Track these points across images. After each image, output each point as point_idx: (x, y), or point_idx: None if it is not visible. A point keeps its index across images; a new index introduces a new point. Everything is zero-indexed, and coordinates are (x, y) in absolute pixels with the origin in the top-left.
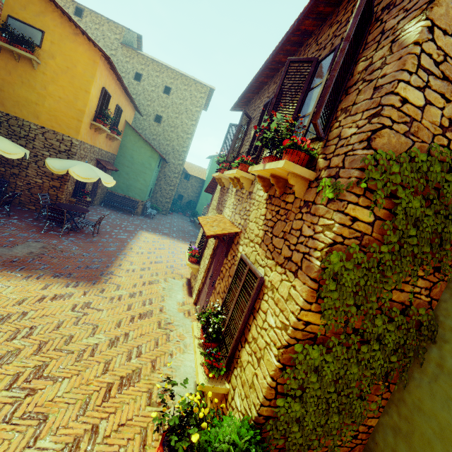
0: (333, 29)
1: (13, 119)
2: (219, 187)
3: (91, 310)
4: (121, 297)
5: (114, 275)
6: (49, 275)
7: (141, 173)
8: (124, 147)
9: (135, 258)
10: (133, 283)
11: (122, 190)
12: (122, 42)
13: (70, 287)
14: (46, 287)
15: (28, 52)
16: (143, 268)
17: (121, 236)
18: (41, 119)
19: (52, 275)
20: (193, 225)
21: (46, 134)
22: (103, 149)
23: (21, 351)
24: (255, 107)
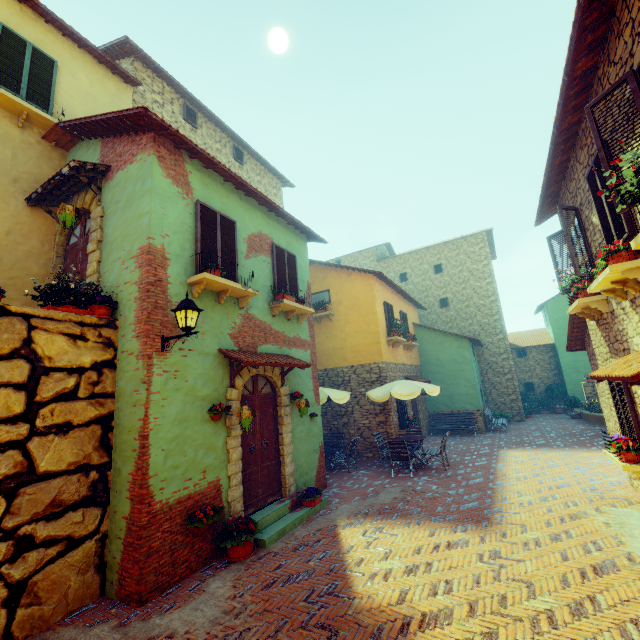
0: (626, 34)
1: (330, 371)
2: (592, 323)
3: (505, 561)
4: (539, 541)
5: (505, 512)
6: (427, 519)
7: (457, 373)
8: (424, 353)
9: (518, 485)
10: (543, 520)
11: (445, 405)
12: (376, 259)
13: (459, 532)
14: (433, 533)
15: (325, 311)
16: (541, 497)
17: (478, 462)
18: (348, 360)
19: (430, 519)
20: (581, 422)
21: (356, 371)
22: (406, 363)
23: (452, 610)
24: (572, 194)
